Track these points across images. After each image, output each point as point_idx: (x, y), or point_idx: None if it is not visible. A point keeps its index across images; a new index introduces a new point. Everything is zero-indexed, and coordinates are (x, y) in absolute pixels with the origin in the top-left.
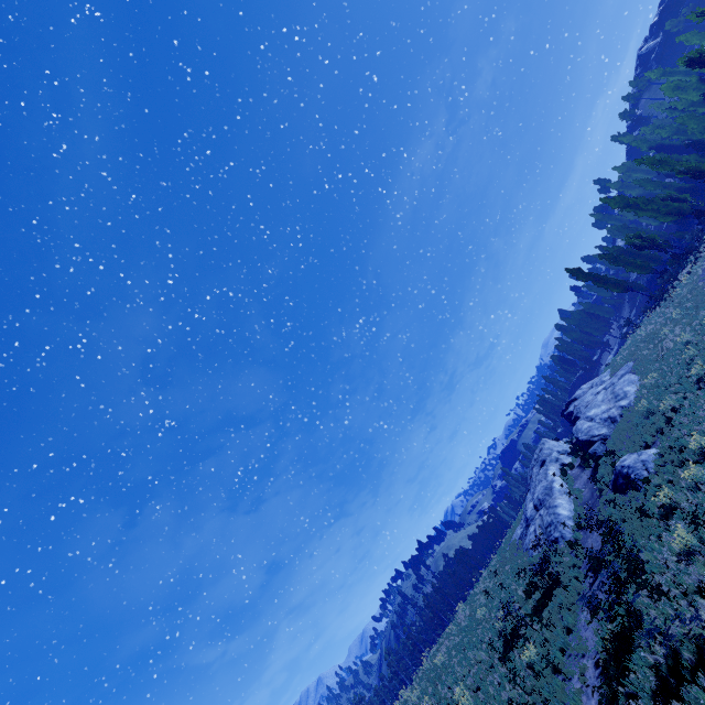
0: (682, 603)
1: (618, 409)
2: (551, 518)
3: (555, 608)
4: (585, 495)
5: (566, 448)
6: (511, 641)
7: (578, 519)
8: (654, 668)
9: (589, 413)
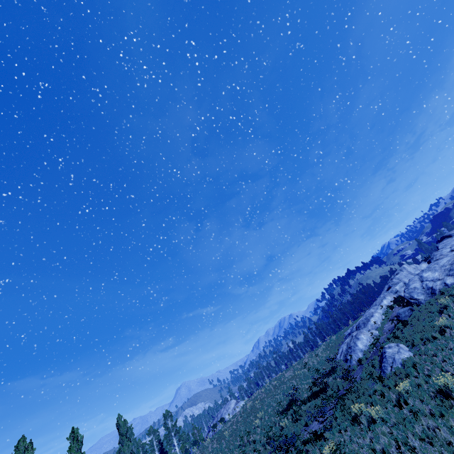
0: None
1: (442, 284)
2: (352, 344)
3: (313, 405)
4: (382, 339)
5: None
6: (290, 406)
7: (363, 356)
8: None
9: (424, 274)
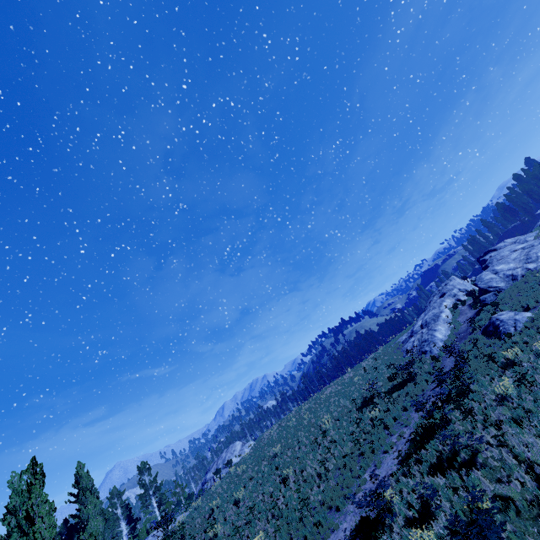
0: (479, 426)
1: (523, 270)
2: (428, 337)
3: (403, 393)
4: (462, 328)
5: (467, 288)
6: (367, 402)
7: (448, 343)
8: (441, 452)
9: (497, 267)
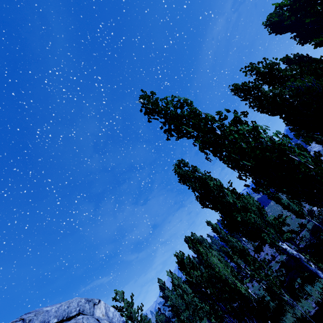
0: None
1: (321, 148)
2: None
3: None
4: None
5: None
6: None
7: None
8: None
9: (313, 149)
